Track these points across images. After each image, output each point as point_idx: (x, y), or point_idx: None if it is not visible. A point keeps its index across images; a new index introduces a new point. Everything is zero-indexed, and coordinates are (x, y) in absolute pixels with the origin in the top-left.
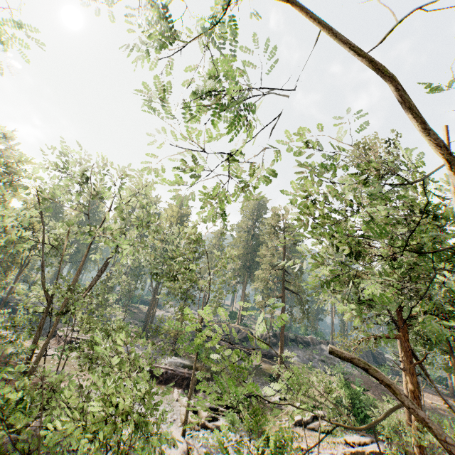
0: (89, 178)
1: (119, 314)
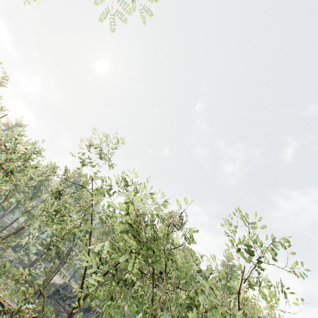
0: (42, 181)
1: (12, 255)
